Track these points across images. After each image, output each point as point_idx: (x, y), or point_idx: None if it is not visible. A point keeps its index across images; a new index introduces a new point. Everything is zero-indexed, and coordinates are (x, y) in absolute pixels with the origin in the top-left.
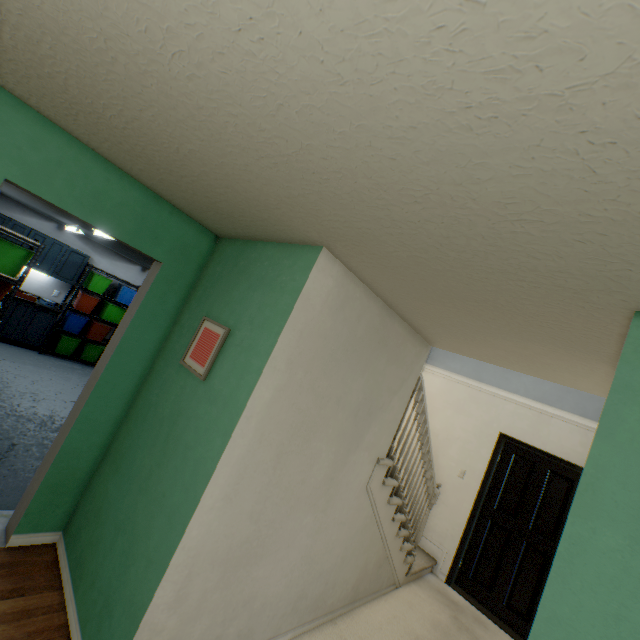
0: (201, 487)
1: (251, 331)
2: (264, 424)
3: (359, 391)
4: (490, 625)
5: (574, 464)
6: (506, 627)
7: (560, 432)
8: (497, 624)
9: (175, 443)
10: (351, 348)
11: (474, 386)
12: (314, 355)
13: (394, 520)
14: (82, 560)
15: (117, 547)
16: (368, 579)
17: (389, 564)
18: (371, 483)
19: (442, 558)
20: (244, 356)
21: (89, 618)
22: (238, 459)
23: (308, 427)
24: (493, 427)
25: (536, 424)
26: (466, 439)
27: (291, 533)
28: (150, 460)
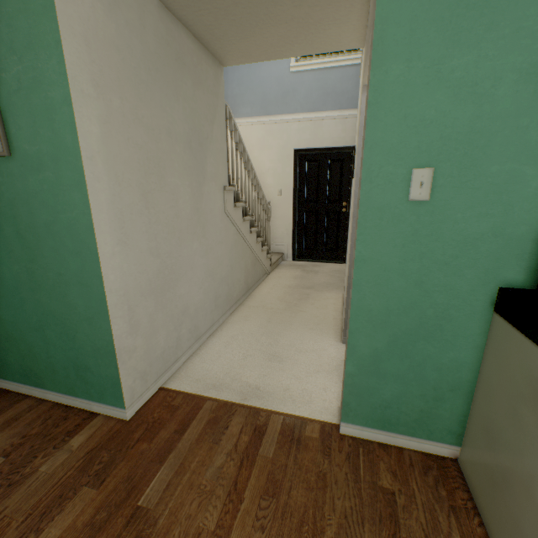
0: (91, 241)
1: (21, 62)
2: (112, 165)
3: (183, 121)
4: (321, 264)
5: (342, 147)
6: (328, 261)
7: (330, 129)
8: (324, 262)
9: (33, 233)
10: (152, 67)
11: (266, 122)
12: (118, 76)
13: (252, 232)
14: (28, 371)
15: (52, 338)
16: (251, 275)
17: (259, 263)
18: (227, 209)
19: (286, 250)
20: (36, 97)
21: (72, 386)
22: (109, 205)
23: (156, 164)
24: (289, 148)
25: (315, 131)
26: (275, 167)
27: (189, 259)
28: (20, 265)
